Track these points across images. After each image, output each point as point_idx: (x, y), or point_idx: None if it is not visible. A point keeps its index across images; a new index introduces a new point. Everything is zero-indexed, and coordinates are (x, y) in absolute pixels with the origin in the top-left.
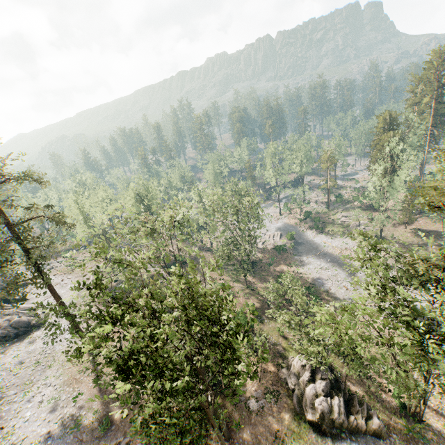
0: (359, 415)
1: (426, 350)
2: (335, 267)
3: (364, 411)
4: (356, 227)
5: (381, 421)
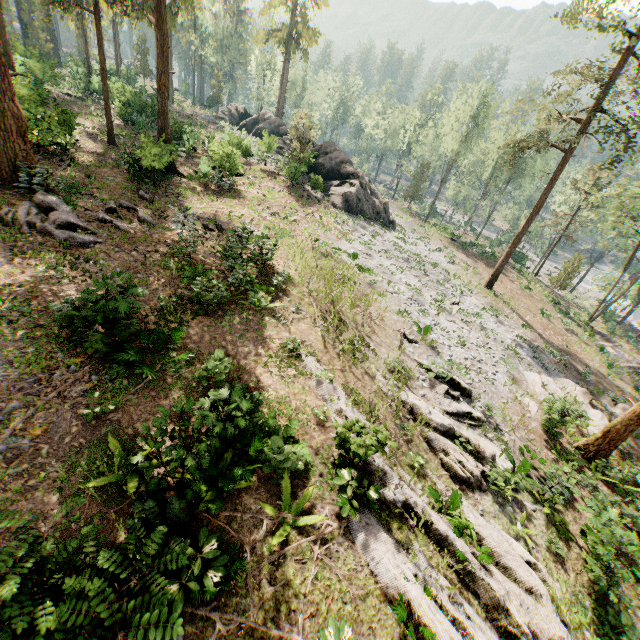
0: None
1: None
2: None
3: None
4: None
5: None
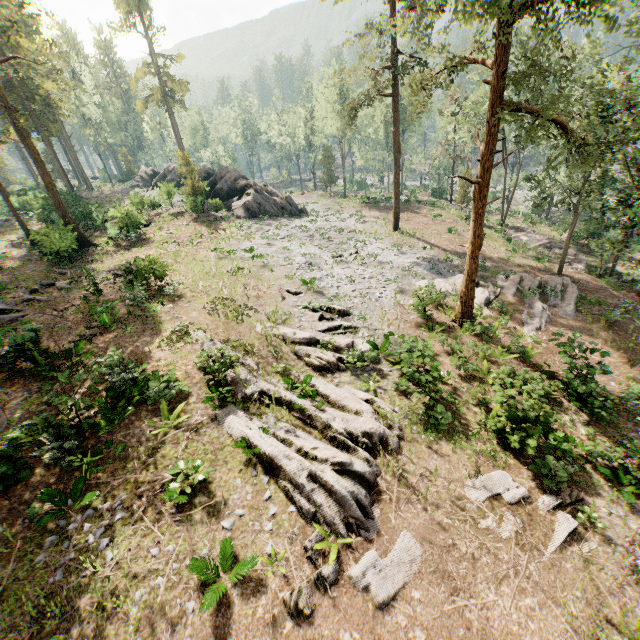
0: None
1: None
2: None
3: None
4: None
5: None
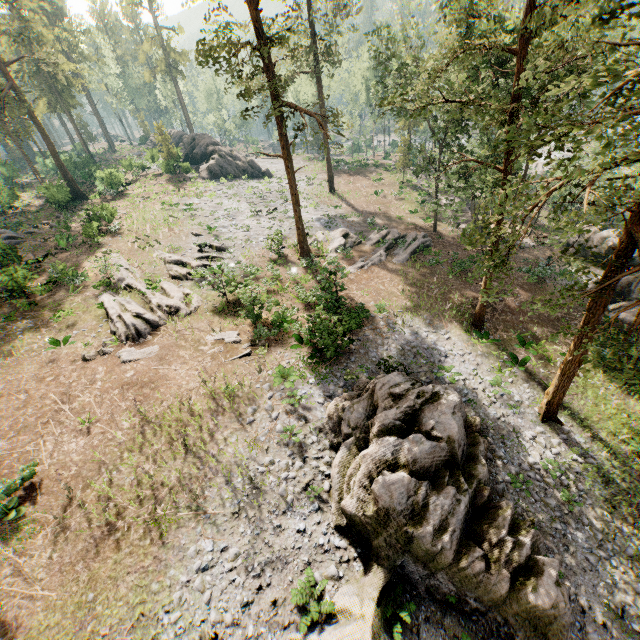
0: None
1: None
2: None
3: None
4: None
5: None
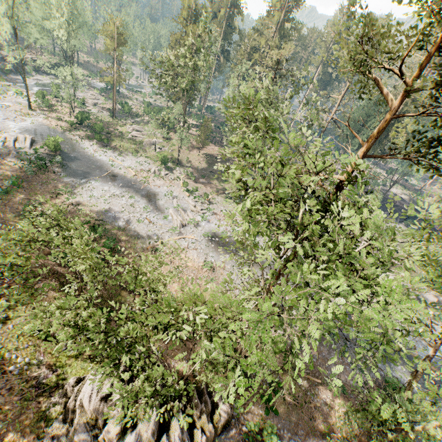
0: (203, 419)
1: (233, 276)
2: (131, 194)
3: (208, 406)
4: (150, 146)
5: (227, 403)
